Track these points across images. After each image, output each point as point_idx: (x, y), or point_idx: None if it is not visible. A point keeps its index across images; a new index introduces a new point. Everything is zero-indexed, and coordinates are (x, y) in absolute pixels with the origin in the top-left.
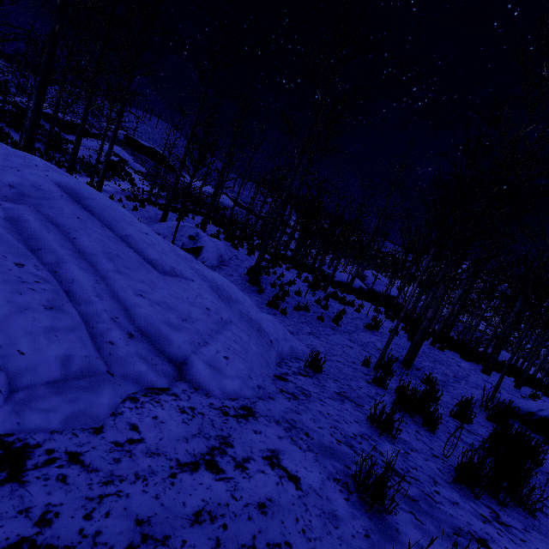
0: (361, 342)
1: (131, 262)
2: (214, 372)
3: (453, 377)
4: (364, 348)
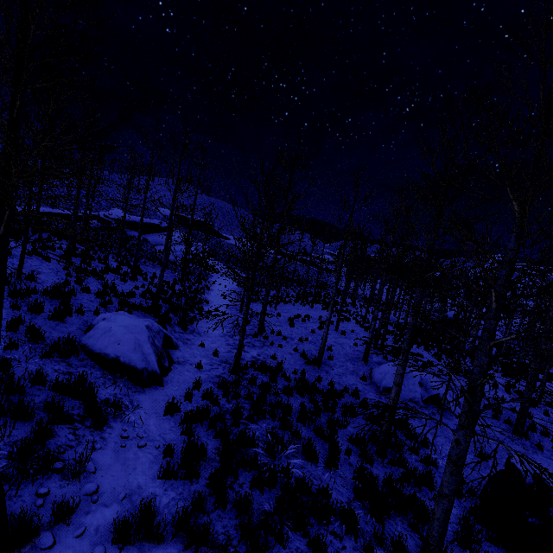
0: None
1: None
2: None
3: None
4: None
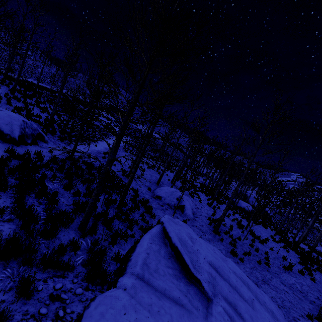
0: (288, 284)
1: (254, 316)
2: None
3: None
4: (293, 292)
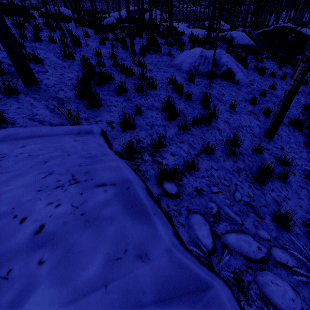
0: None
1: None
2: None
3: None
4: None
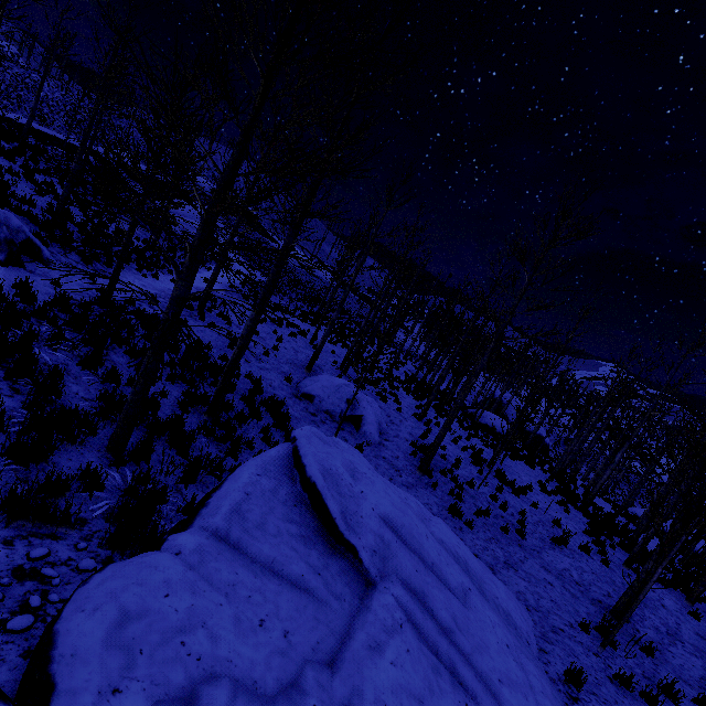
0: (555, 570)
1: (461, 617)
2: None
3: (666, 633)
4: (563, 583)
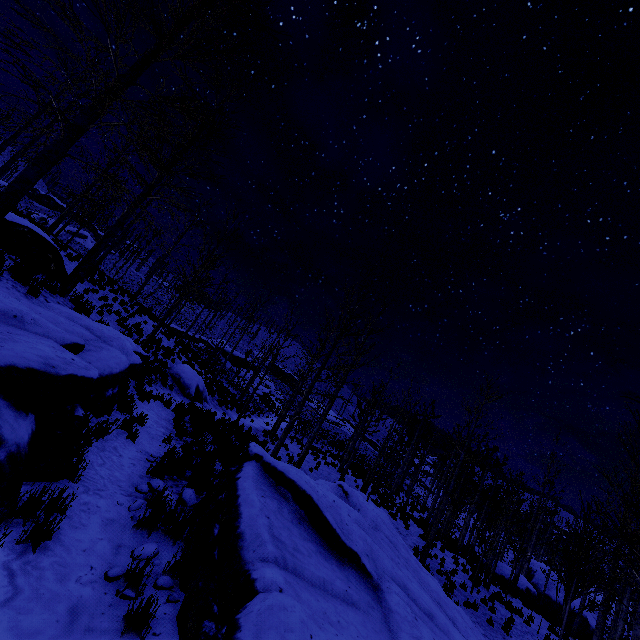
0: None
1: (414, 564)
2: (467, 632)
3: None
4: None
